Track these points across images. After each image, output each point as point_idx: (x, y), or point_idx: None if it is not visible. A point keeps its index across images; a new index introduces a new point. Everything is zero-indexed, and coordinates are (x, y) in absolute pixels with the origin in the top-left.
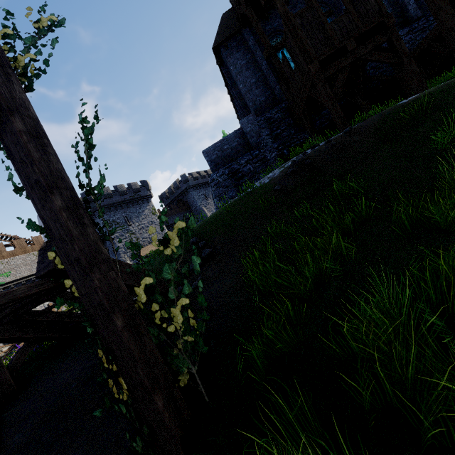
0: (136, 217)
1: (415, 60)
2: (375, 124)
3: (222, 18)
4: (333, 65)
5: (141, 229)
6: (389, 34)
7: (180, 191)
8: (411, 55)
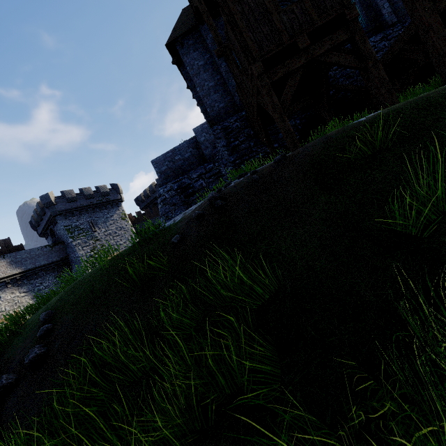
0: (103, 223)
1: (386, 67)
2: (315, 153)
3: (181, 14)
4: (281, 67)
5: (107, 236)
6: (352, 30)
7: (155, 195)
8: (381, 60)
